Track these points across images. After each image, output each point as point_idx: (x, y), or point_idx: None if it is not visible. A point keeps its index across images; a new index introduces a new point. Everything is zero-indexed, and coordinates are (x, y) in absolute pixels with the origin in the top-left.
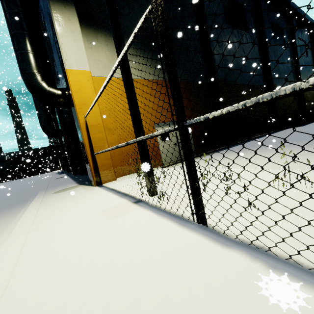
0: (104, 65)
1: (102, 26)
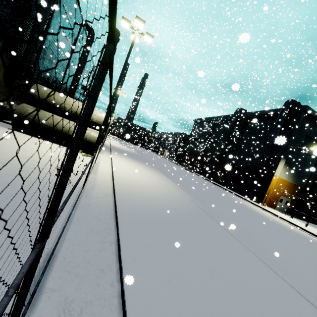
0: (280, 173)
1: (287, 163)
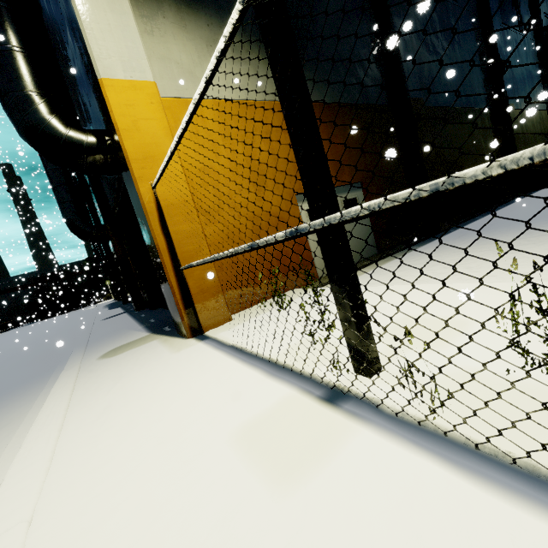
0: (184, 72)
1: None
